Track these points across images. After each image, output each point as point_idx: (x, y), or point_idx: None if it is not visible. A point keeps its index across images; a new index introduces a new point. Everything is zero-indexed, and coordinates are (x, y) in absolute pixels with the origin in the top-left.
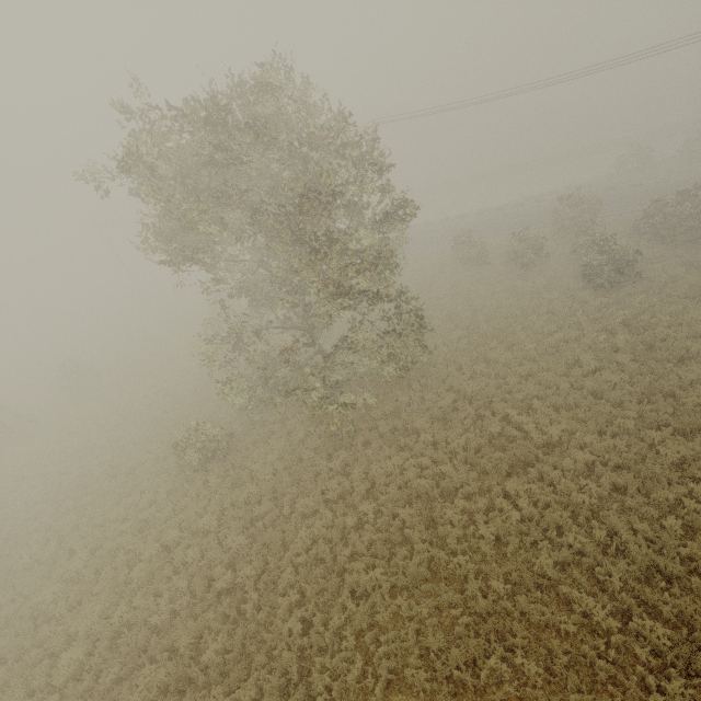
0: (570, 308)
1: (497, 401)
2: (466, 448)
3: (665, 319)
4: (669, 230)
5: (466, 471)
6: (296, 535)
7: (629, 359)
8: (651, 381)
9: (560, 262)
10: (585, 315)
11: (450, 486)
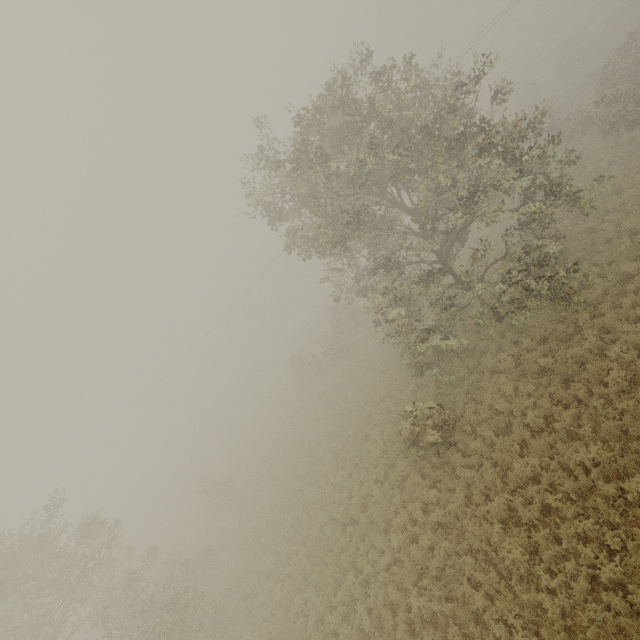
0: (630, 145)
1: None
2: None
3: None
4: (635, 75)
5: None
6: None
7: None
8: None
9: (563, 153)
10: None
11: None
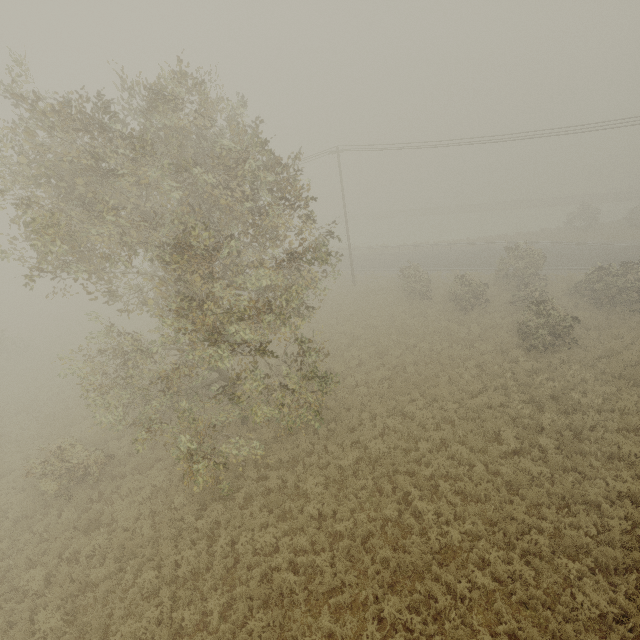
0: (499, 367)
1: (400, 476)
2: (353, 531)
3: (597, 401)
4: (609, 297)
5: (344, 568)
6: (124, 622)
7: (553, 446)
8: (574, 481)
9: (499, 310)
10: (514, 378)
11: (319, 592)
